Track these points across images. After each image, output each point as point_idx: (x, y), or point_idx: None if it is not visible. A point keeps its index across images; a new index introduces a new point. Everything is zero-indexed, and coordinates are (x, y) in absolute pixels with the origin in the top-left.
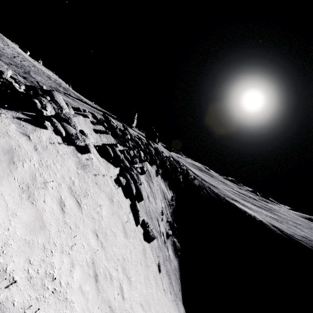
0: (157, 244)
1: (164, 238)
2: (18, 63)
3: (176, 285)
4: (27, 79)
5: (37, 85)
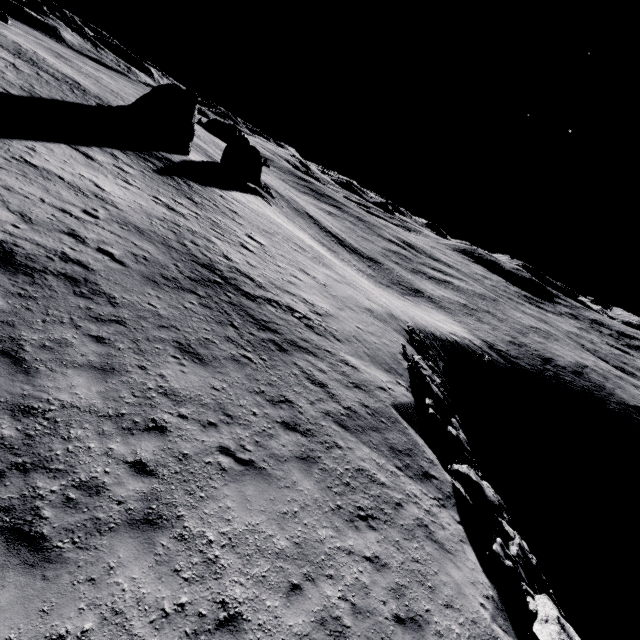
0: None
1: None
2: None
3: None
4: None
5: None
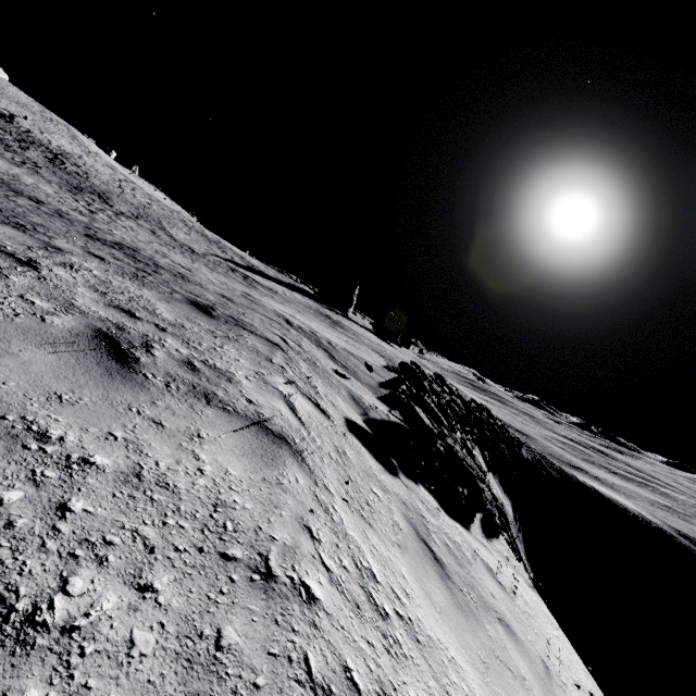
0: None
1: None
2: (136, 204)
3: None
4: (296, 329)
5: (313, 336)
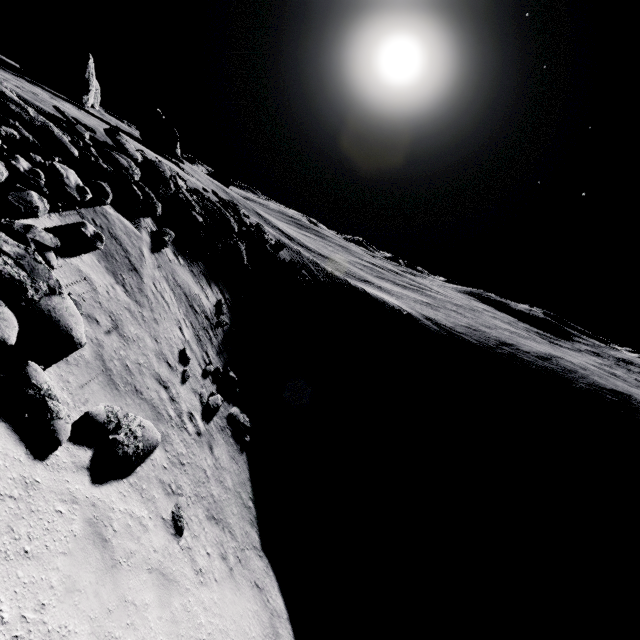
0: (166, 459)
1: (197, 426)
2: None
3: (242, 521)
4: None
5: None
